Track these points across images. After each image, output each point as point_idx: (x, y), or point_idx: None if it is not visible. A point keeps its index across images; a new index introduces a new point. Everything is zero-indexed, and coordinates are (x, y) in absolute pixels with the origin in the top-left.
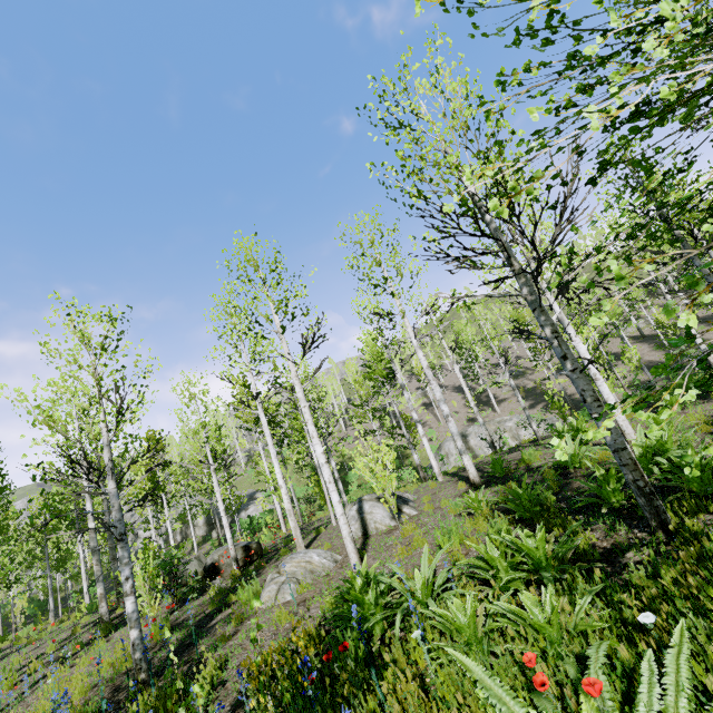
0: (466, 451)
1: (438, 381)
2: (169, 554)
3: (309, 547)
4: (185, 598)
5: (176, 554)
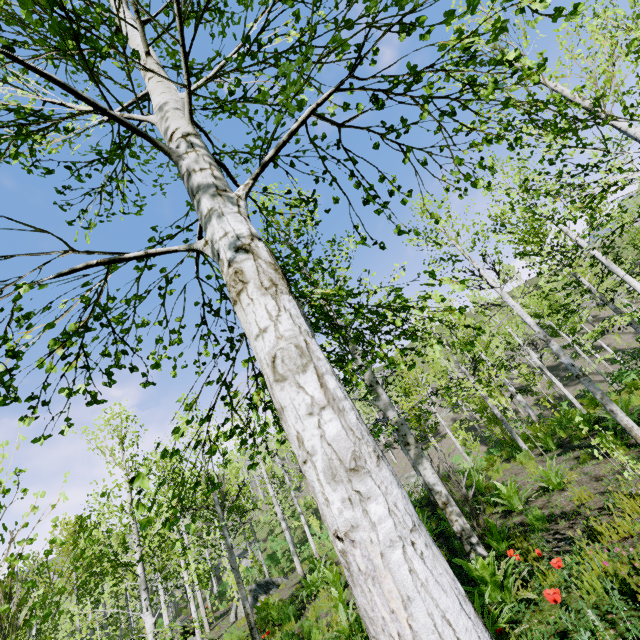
0: (295, 554)
1: None
2: None
3: (214, 627)
4: None
5: None
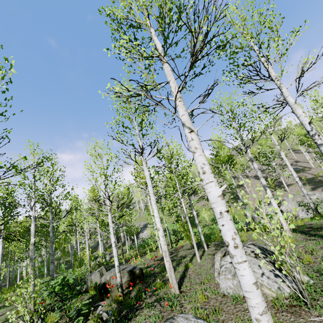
0: None
1: (245, 173)
2: (63, 278)
3: (181, 287)
4: (78, 314)
5: (69, 278)
